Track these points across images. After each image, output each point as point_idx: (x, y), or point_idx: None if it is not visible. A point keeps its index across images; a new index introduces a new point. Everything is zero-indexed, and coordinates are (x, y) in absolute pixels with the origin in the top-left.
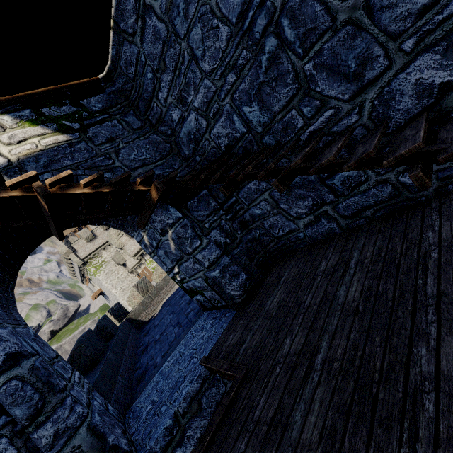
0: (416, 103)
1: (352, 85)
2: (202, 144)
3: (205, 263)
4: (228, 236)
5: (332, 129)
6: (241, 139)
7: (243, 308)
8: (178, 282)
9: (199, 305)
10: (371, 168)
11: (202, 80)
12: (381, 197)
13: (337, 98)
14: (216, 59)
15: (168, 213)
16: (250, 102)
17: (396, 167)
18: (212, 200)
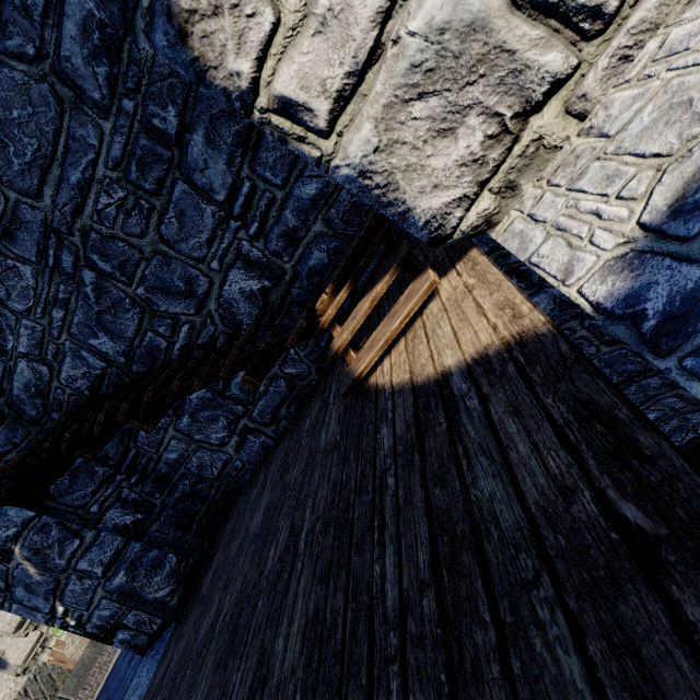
0: (252, 306)
1: (191, 301)
2: (53, 396)
3: (97, 571)
4: (140, 508)
5: (198, 342)
6: (104, 375)
7: (183, 610)
8: (74, 629)
9: (130, 650)
10: (222, 379)
11: (19, 321)
12: (283, 393)
13: (185, 314)
14: (28, 297)
15: (5, 520)
16: (96, 334)
17: (274, 361)
18: (99, 466)
